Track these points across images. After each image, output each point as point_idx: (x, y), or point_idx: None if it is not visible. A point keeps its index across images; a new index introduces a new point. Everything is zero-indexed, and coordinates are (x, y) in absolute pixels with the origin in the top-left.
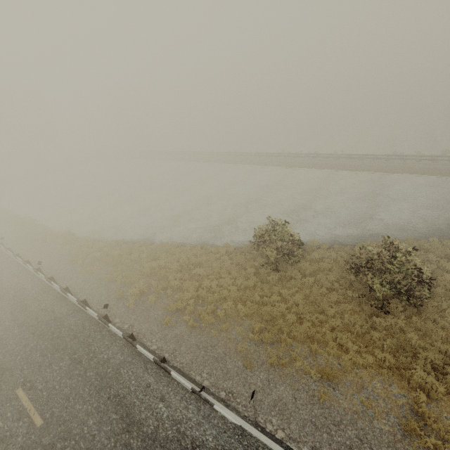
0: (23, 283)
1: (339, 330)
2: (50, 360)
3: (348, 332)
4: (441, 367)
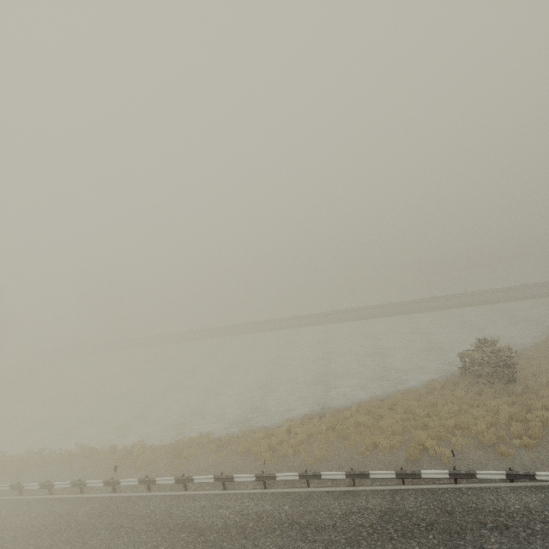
0: (245, 507)
1: None
2: (473, 544)
3: None
4: None
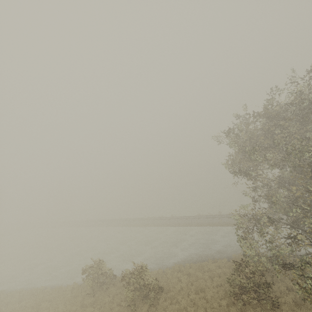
0: None
1: None
2: None
3: None
4: None
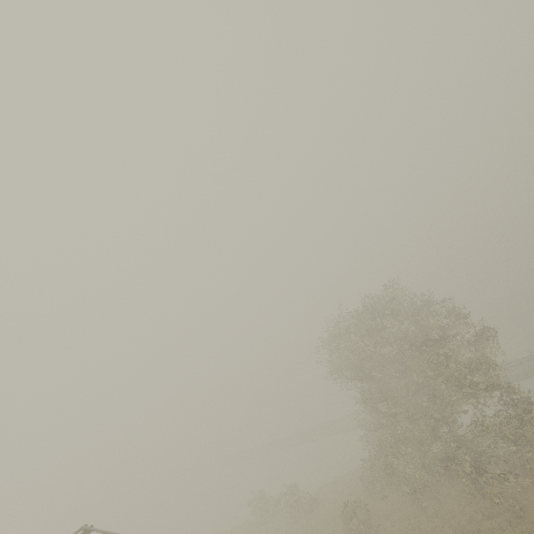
0: None
1: None
2: None
3: None
4: None
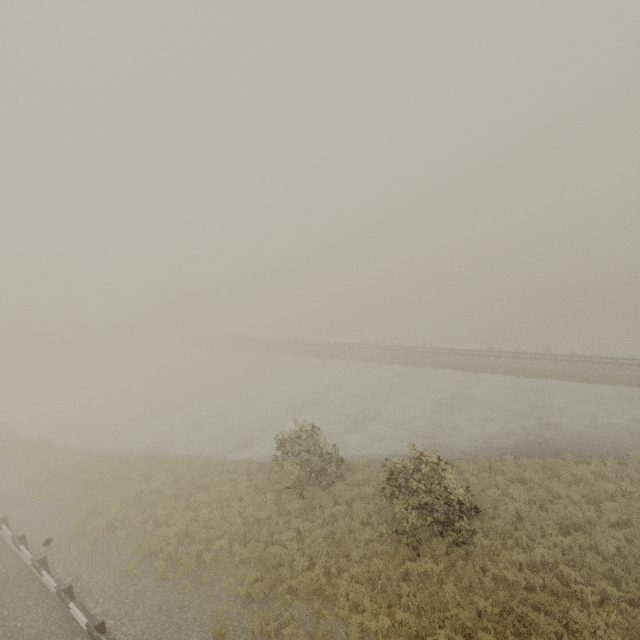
0: None
1: (359, 582)
2: None
3: (373, 586)
4: (474, 632)
